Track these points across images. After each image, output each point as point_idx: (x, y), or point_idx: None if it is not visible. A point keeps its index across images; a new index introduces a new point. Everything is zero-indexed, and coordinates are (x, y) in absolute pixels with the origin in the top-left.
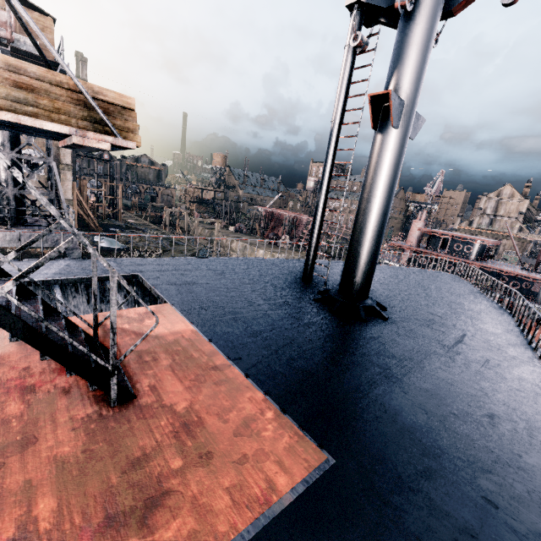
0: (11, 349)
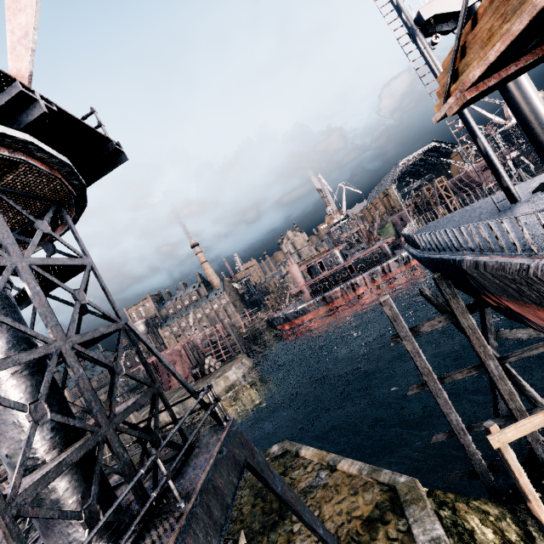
0: None
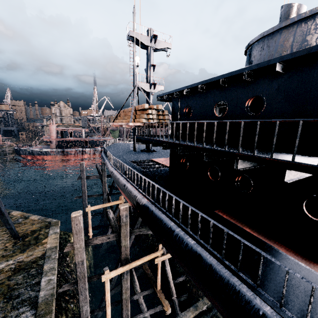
0: None
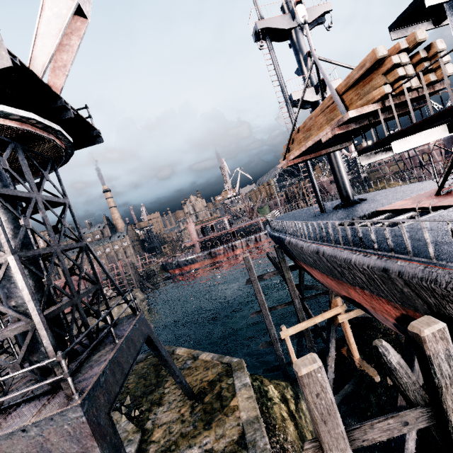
0: (449, 199)
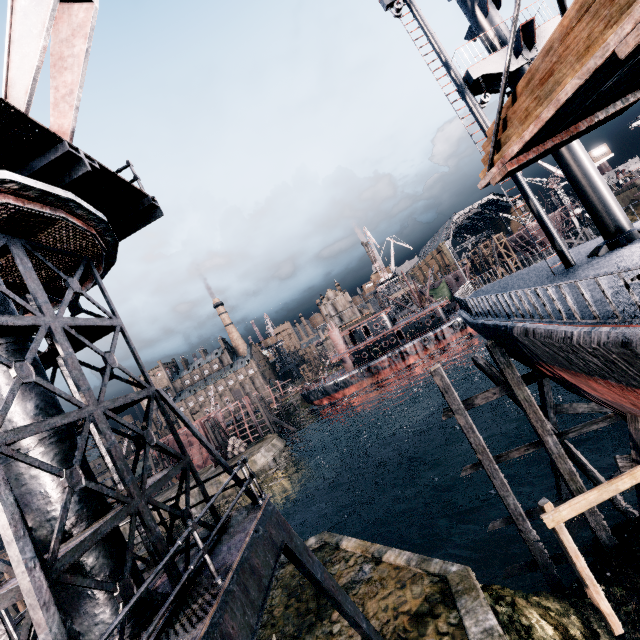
0: None
